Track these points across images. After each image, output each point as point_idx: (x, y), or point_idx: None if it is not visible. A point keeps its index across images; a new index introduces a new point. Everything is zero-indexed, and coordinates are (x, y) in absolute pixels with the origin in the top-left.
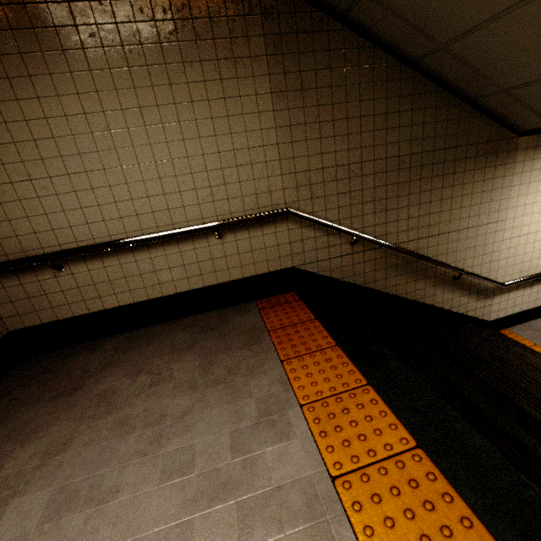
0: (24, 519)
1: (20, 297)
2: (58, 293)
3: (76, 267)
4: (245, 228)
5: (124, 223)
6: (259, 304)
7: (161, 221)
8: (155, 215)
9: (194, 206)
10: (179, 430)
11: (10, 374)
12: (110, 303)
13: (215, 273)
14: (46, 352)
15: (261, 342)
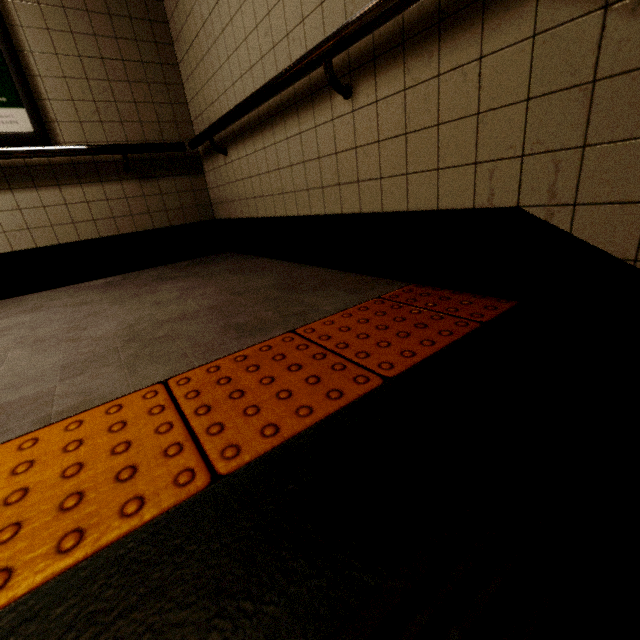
0: (2, 324)
1: (215, 184)
2: (228, 186)
3: (233, 153)
4: (398, 56)
5: (254, 78)
6: (399, 291)
7: (281, 66)
8: (275, 52)
9: (316, 12)
10: (42, 347)
11: (204, 257)
12: (253, 210)
13: (340, 188)
14: (234, 253)
15: (245, 337)
